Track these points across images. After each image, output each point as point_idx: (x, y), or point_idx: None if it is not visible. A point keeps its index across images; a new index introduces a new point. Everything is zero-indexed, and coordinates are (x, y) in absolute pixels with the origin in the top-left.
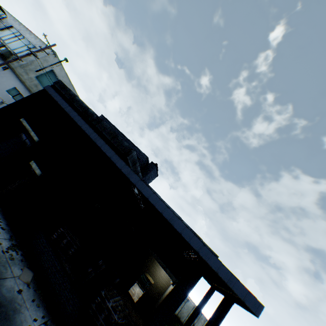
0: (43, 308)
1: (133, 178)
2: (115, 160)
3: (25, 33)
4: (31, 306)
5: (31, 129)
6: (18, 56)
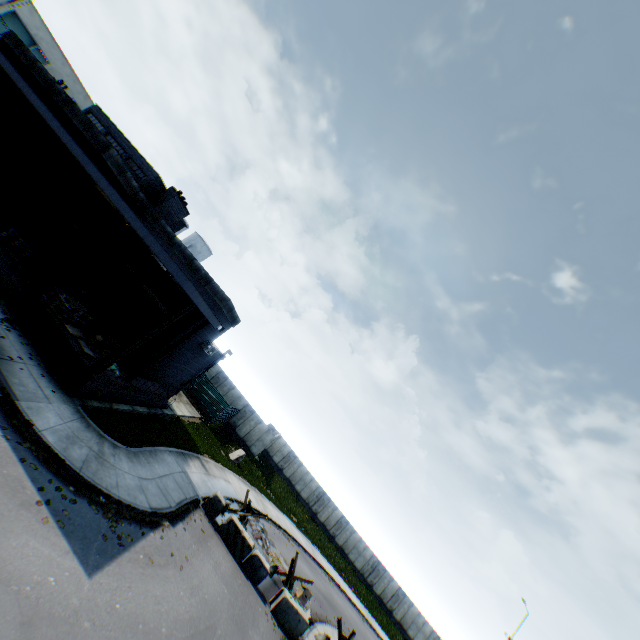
0: None
1: (90, 169)
2: (72, 147)
3: None
4: None
5: None
6: None
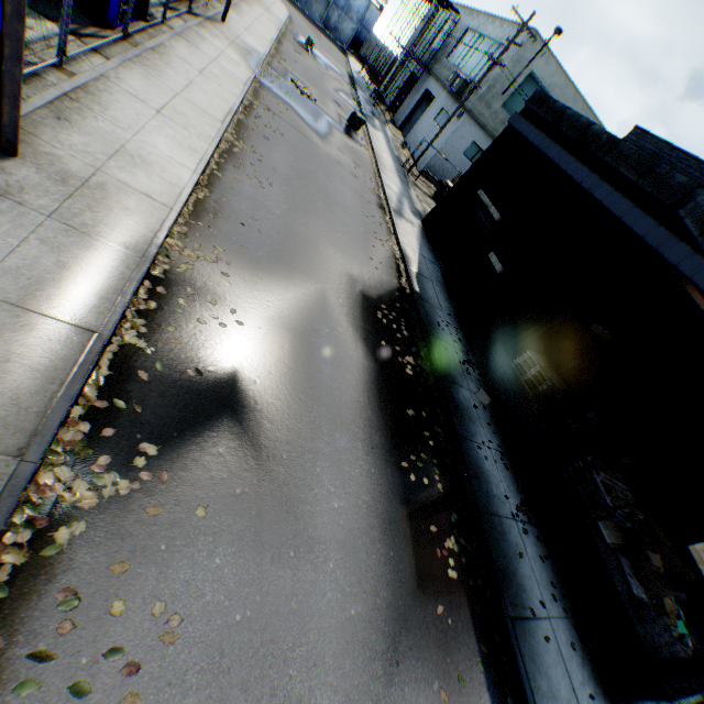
0: (499, 439)
1: (671, 252)
2: (630, 220)
3: (484, 28)
4: (486, 427)
5: (490, 203)
6: (474, 84)
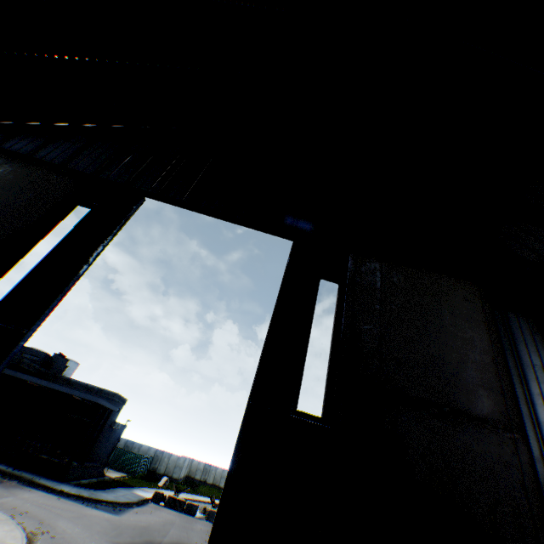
0: None
1: (25, 377)
2: (9, 372)
3: None
4: None
5: None
6: None
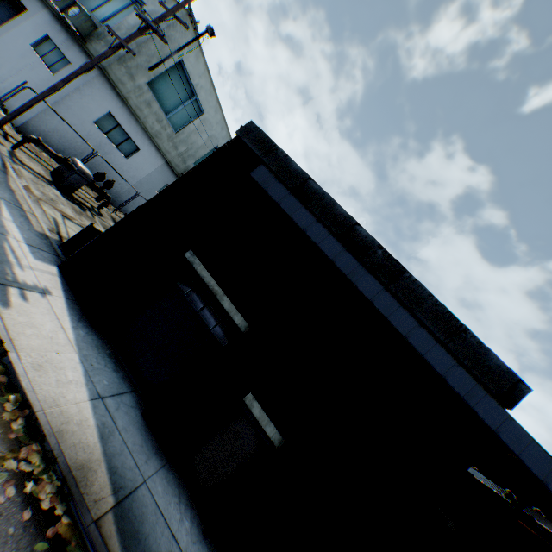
0: None
1: None
2: None
3: None
4: None
5: (219, 287)
6: (120, 39)
